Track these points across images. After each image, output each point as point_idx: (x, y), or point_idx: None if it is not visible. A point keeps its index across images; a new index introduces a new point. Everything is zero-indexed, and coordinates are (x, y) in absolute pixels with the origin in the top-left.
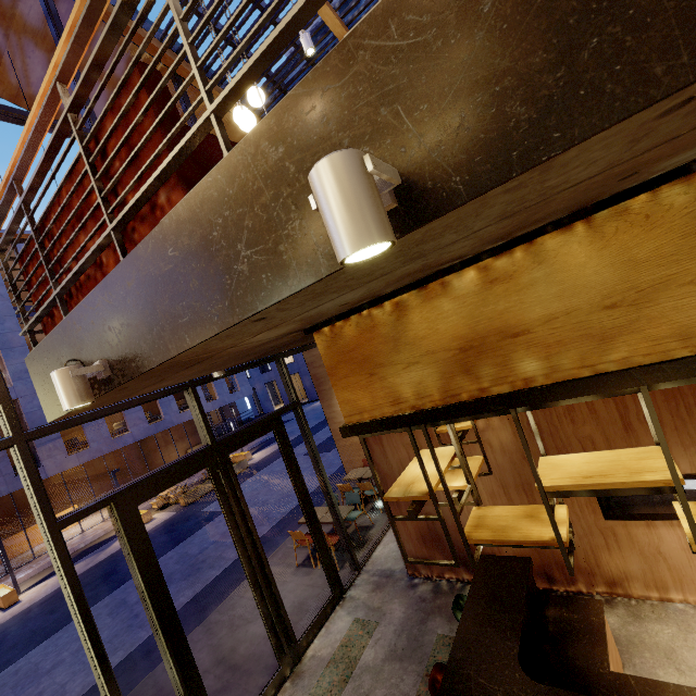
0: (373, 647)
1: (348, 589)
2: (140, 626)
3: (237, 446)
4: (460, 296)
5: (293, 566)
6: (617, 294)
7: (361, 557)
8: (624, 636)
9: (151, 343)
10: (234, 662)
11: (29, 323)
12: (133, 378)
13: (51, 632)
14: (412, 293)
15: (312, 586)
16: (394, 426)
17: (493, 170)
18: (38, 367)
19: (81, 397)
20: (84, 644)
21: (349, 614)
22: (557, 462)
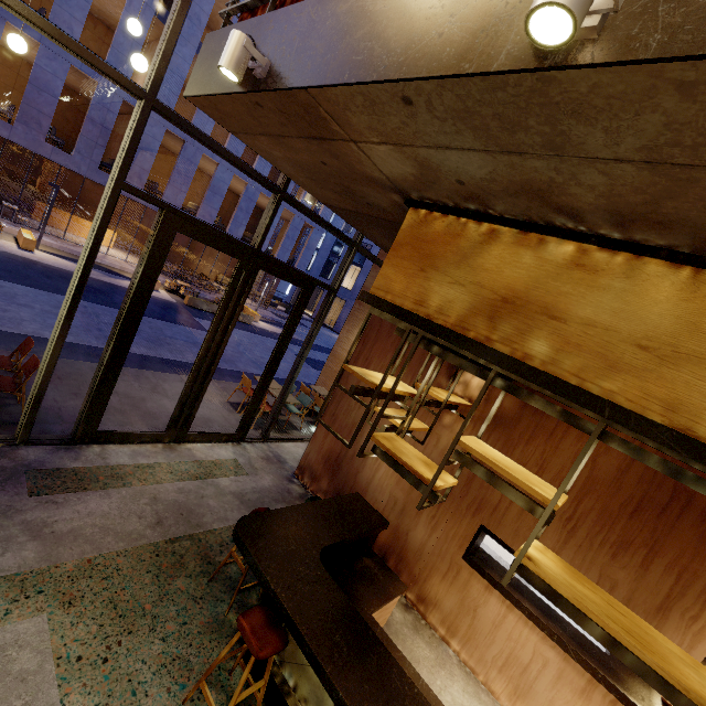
0: (232, 481)
1: (247, 442)
2: (96, 337)
3: (270, 270)
4: (544, 259)
5: (224, 398)
6: (657, 341)
7: (274, 436)
8: (396, 628)
9: (317, 65)
10: (138, 405)
11: (235, 6)
12: (277, 90)
13: (39, 287)
14: (512, 230)
15: (226, 419)
16: (401, 317)
17: (689, 42)
18: (213, 45)
19: (236, 66)
20: (74, 276)
21: (234, 453)
22: (483, 444)
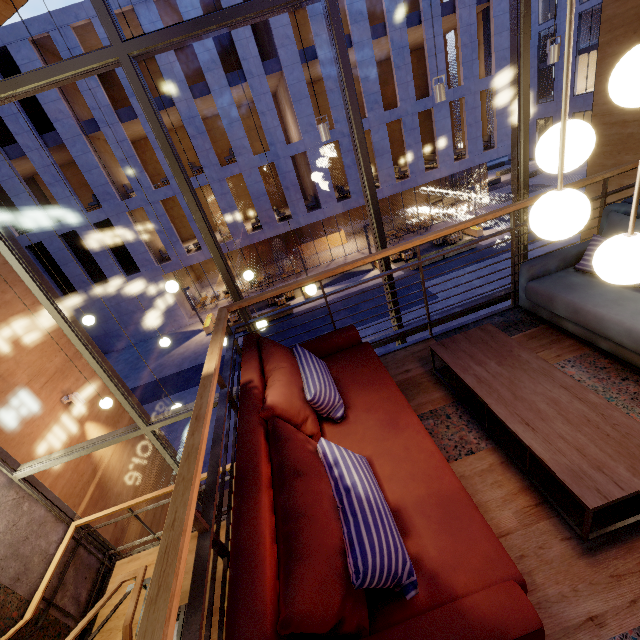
0: None
1: None
2: None
3: None
4: None
5: None
6: None
7: None
8: None
9: None
10: None
11: None
12: None
13: None
14: None
15: None
16: None
17: None
18: None
19: None
20: None
21: None
22: None
